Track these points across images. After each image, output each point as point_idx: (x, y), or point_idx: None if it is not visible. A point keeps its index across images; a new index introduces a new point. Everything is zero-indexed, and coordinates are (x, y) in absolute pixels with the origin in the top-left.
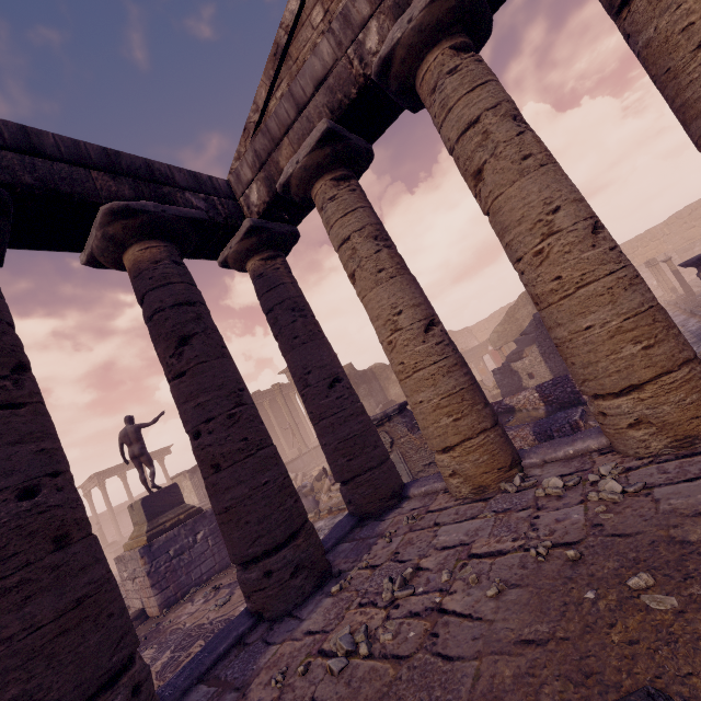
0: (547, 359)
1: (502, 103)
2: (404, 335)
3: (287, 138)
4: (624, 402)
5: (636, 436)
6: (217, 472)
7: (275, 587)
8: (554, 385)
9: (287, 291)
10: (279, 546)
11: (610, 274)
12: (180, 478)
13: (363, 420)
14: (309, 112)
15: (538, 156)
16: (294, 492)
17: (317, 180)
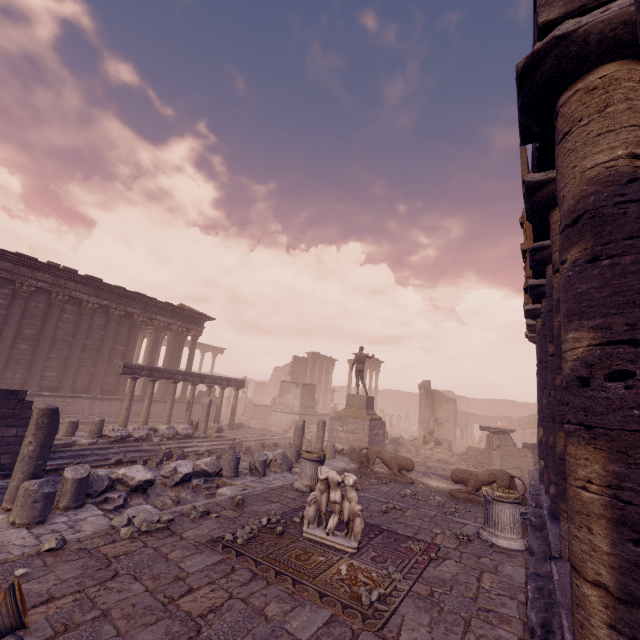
0: None
1: None
2: None
3: None
4: None
5: None
6: None
7: None
8: None
9: None
10: None
11: None
12: (291, 384)
13: None
14: None
15: None
16: None
17: None
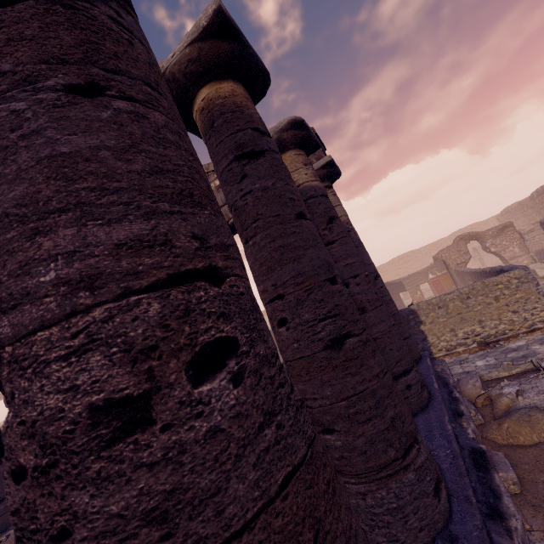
0: None
1: None
2: None
3: None
4: None
5: None
6: None
7: None
8: None
9: None
10: None
11: None
12: None
13: None
14: None
15: None
16: None
17: None
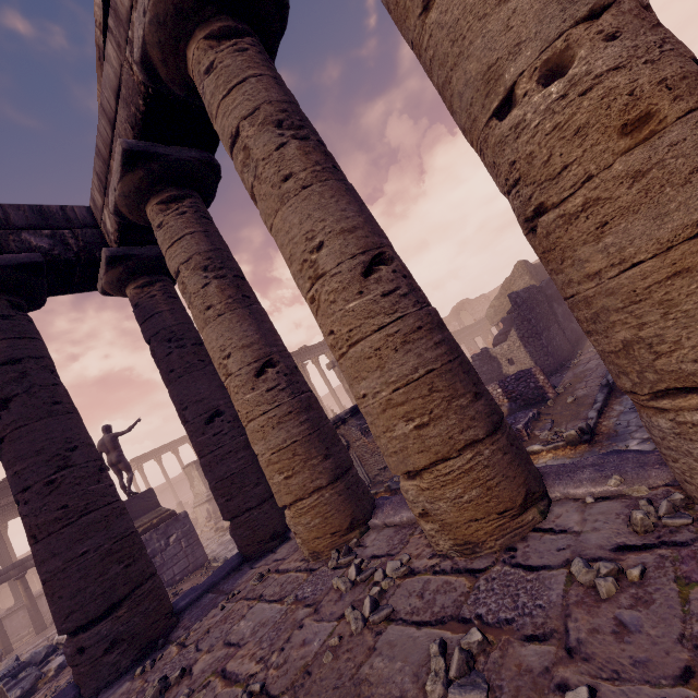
0: (526, 344)
1: (261, 107)
2: (234, 382)
3: (112, 159)
4: (411, 487)
5: (426, 529)
6: (36, 543)
7: (87, 664)
8: (517, 379)
9: (162, 321)
10: (98, 618)
11: (379, 330)
12: (189, 468)
13: (244, 455)
14: (118, 129)
15: (300, 174)
16: (127, 555)
17: (145, 205)
